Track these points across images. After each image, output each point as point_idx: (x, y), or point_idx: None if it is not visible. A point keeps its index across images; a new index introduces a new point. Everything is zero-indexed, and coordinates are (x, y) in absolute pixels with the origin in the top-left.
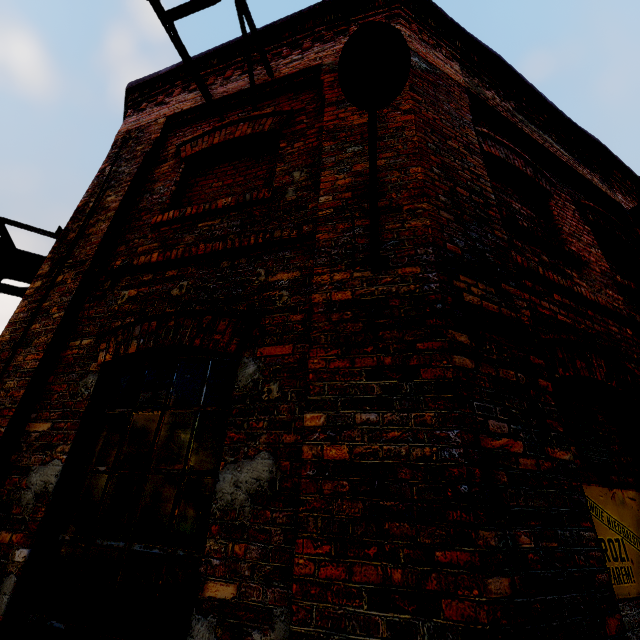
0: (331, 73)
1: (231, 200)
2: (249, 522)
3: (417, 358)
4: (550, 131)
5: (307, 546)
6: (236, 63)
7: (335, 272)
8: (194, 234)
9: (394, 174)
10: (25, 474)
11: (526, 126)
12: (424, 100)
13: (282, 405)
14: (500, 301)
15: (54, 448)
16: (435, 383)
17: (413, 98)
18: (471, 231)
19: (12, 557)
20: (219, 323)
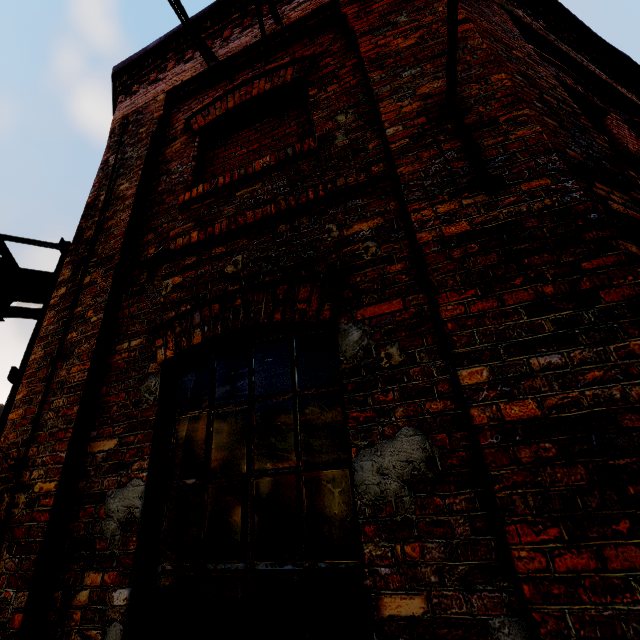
0: (353, 4)
1: (270, 159)
2: (415, 515)
3: (589, 280)
4: (581, 51)
5: (524, 533)
6: (233, 21)
7: (437, 204)
8: (234, 204)
9: (472, 87)
10: (101, 501)
11: (561, 45)
12: (473, 11)
13: (411, 369)
14: (639, 210)
15: (129, 466)
16: (627, 304)
17: (463, 8)
18: (578, 138)
19: (110, 601)
20: (299, 291)
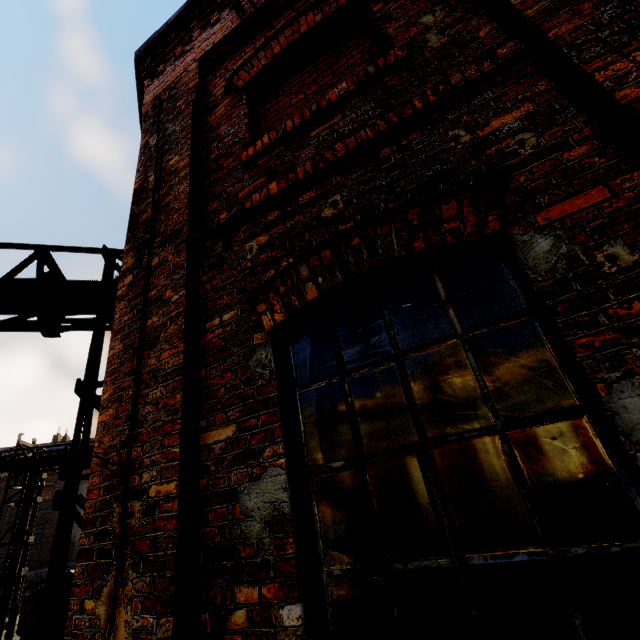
0: None
1: (347, 84)
2: None
3: None
4: None
5: None
6: None
7: (633, 52)
8: (311, 145)
9: None
10: (232, 500)
11: None
12: None
13: None
14: None
15: (258, 454)
16: None
17: None
18: None
19: (278, 622)
20: (440, 209)
